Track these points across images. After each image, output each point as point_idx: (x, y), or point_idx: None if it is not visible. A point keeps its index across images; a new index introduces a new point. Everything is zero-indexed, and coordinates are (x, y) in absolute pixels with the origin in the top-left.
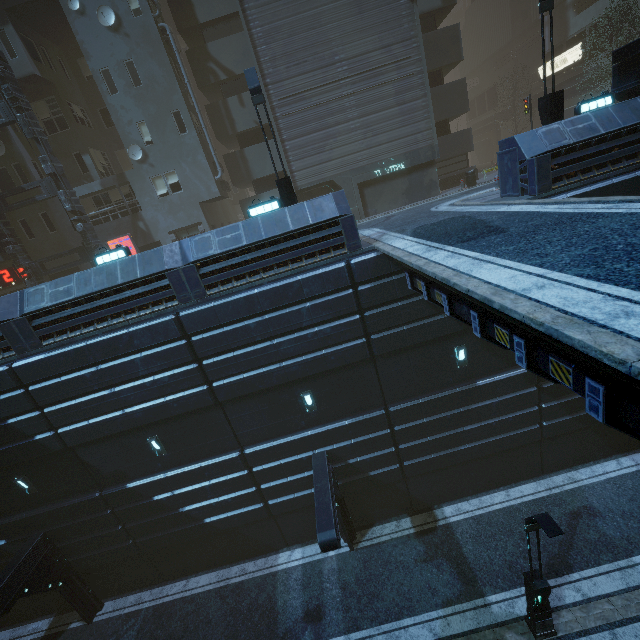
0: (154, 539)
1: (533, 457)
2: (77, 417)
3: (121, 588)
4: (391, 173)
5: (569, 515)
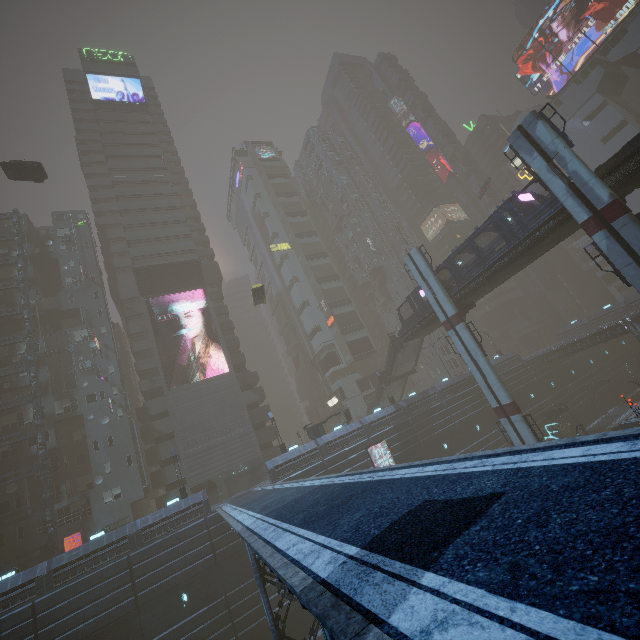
0: None
1: (308, 616)
2: (56, 633)
3: None
4: (242, 471)
5: None
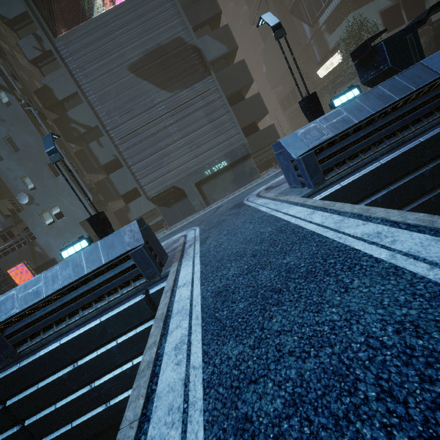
0: None
1: None
2: None
3: None
4: (218, 170)
5: None
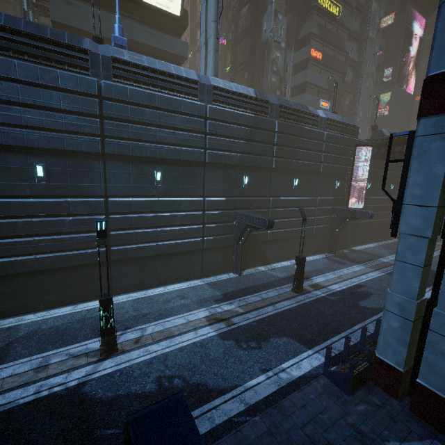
0: None
1: None
2: None
3: None
4: None
5: None
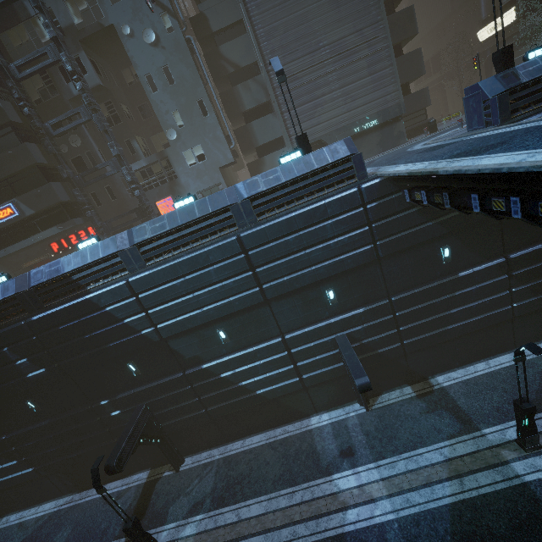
0: (220, 408)
1: (507, 333)
2: (170, 316)
3: (196, 448)
4: (367, 129)
5: (541, 373)
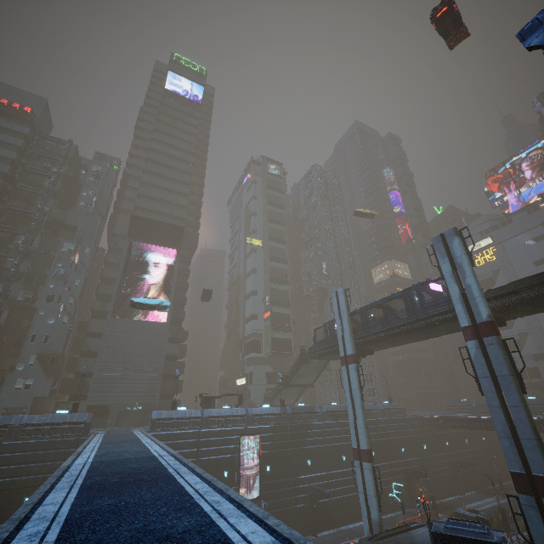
0: None
1: None
2: None
3: None
4: (135, 409)
5: None
